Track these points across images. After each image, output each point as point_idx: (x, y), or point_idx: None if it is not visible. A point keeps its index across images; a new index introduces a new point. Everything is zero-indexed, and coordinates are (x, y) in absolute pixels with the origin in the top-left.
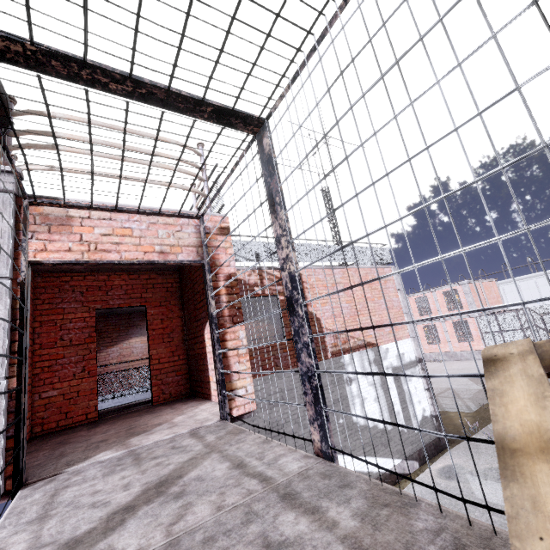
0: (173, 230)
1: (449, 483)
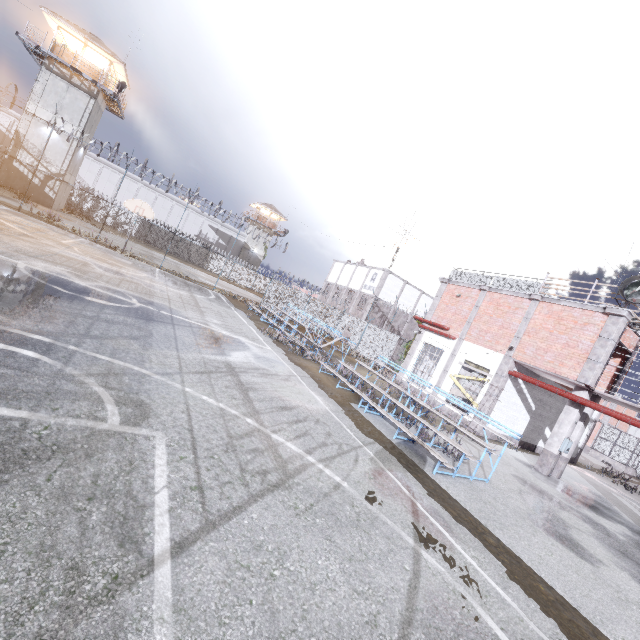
0: (634, 340)
1: (582, 472)
